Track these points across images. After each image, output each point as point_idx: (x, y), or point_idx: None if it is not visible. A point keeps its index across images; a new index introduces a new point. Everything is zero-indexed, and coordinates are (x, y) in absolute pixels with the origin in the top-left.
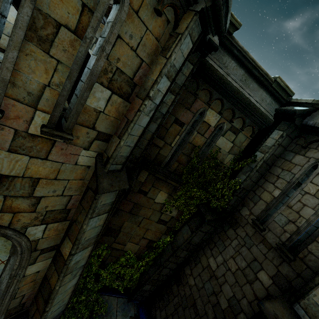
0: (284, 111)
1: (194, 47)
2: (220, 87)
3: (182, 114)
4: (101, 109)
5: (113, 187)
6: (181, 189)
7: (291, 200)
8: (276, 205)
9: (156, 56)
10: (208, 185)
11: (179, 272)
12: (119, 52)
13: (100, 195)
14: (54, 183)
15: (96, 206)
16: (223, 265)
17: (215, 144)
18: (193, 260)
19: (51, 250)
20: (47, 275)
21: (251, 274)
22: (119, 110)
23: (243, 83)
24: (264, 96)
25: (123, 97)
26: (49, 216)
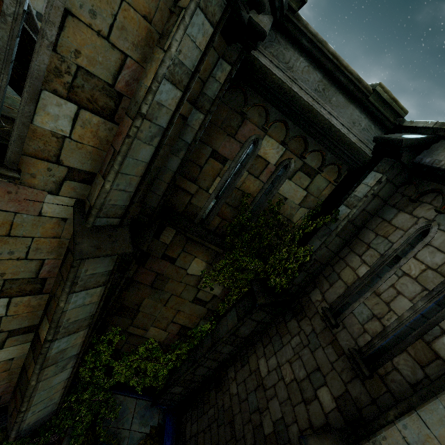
0: (386, 142)
1: (216, 32)
2: (281, 101)
3: (223, 144)
4: (66, 133)
5: (101, 251)
6: (225, 256)
7: (381, 284)
8: (360, 289)
9: (151, 47)
10: (268, 253)
11: (221, 374)
12: (76, 39)
13: (80, 261)
14: (7, 241)
15: (79, 276)
16: (275, 371)
17: (277, 192)
18: (239, 359)
19: (26, 333)
20: (25, 365)
21: (309, 390)
22: (100, 135)
23: (320, 96)
24: (356, 116)
25: (103, 115)
26: (11, 286)
